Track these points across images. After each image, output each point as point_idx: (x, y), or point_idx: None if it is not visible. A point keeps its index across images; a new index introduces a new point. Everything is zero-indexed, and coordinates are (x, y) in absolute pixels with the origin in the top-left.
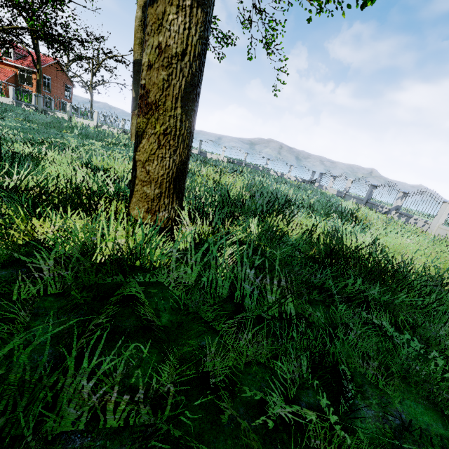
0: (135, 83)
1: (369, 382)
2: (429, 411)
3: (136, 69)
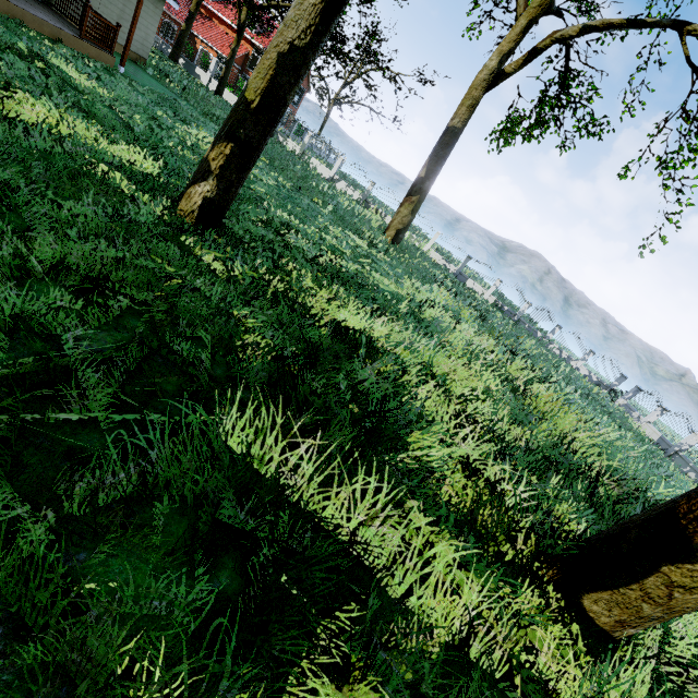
0: (434, 158)
1: None
2: None
3: (446, 139)
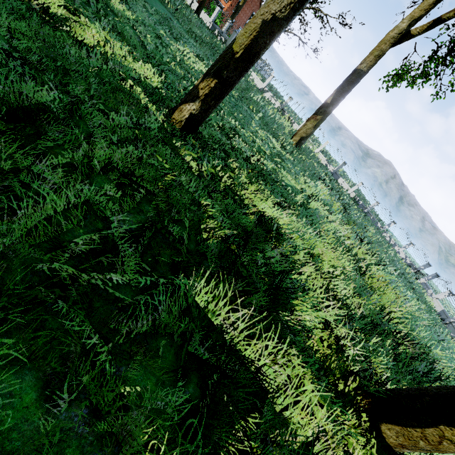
0: (340, 91)
1: None
2: None
3: (352, 78)
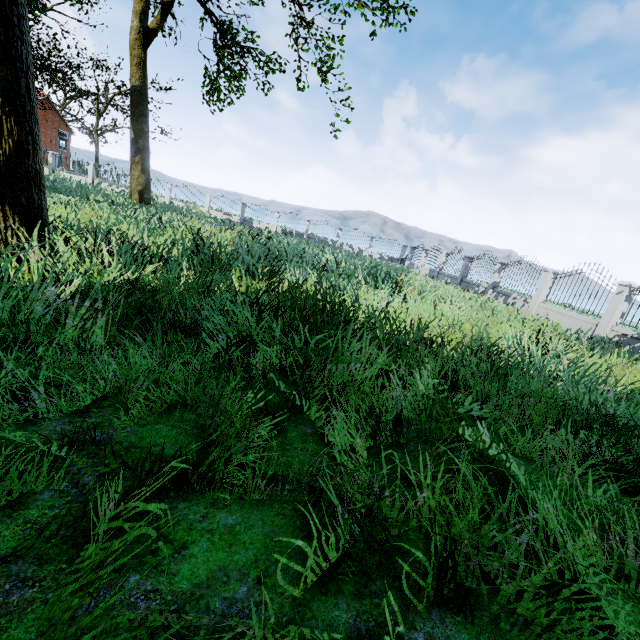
0: (134, 118)
1: (123, 407)
2: (183, 436)
3: (134, 99)
